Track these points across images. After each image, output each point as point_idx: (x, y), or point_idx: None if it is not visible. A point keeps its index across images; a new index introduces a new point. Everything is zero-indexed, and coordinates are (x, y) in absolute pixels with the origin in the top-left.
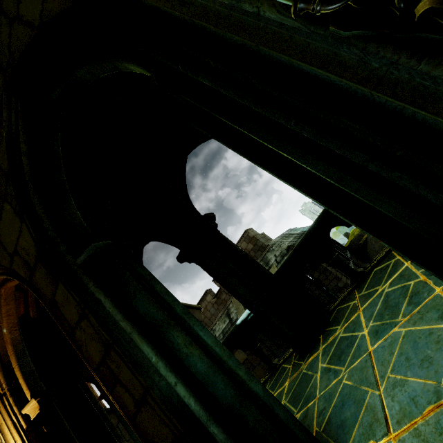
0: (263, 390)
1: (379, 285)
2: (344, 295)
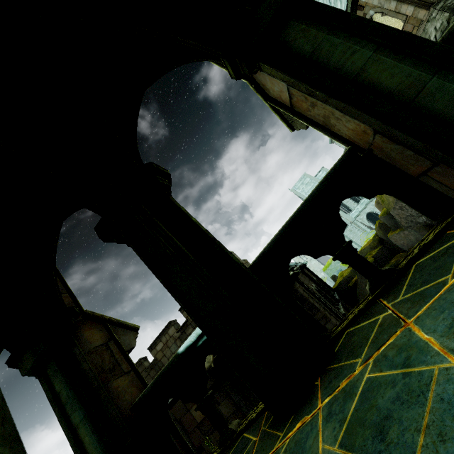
0: None
1: (445, 275)
2: (359, 309)
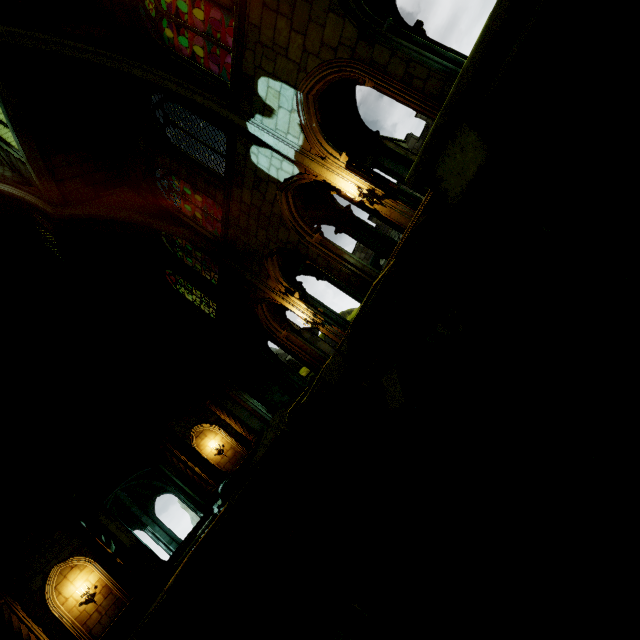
0: None
1: None
2: None
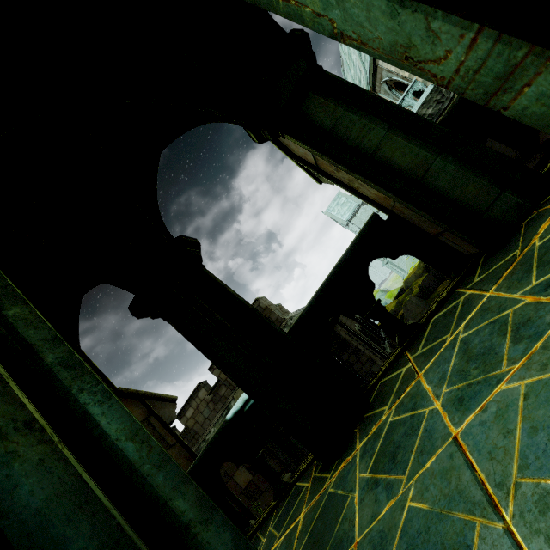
0: (235, 546)
1: (446, 334)
2: (390, 362)
